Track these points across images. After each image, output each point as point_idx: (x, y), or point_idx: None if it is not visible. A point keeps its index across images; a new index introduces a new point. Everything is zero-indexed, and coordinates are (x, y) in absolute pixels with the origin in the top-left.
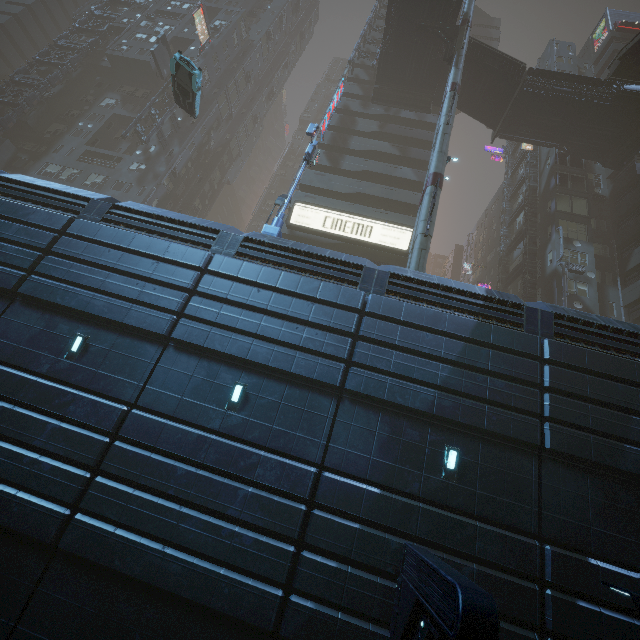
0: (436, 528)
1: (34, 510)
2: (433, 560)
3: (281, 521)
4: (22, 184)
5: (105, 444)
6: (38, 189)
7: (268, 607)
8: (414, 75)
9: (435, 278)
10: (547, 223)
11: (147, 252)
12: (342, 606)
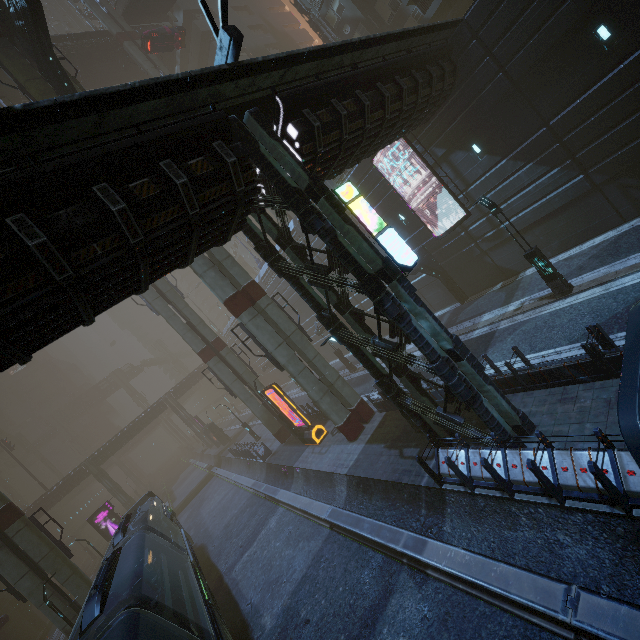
0: None
1: None
2: None
3: None
4: None
5: None
6: None
7: None
8: None
9: None
10: None
11: None
12: None
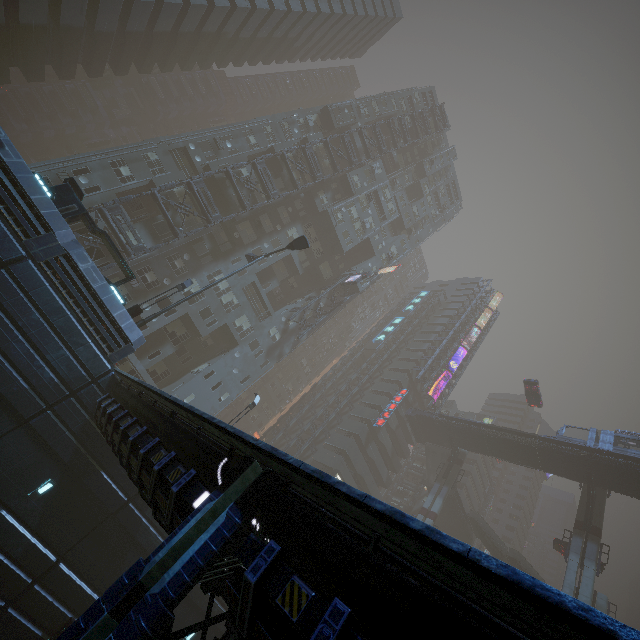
0: None
1: None
2: None
3: None
4: None
5: None
6: None
7: None
8: (430, 432)
9: None
10: None
11: None
12: None
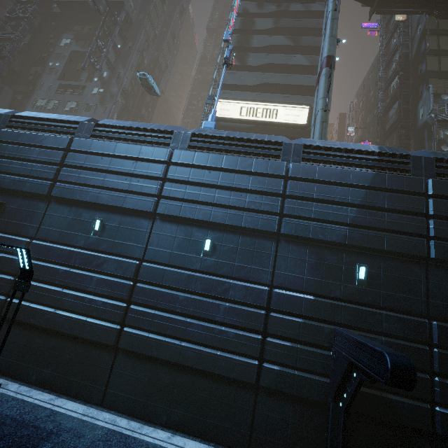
0: (354, 317)
1: (99, 328)
2: (359, 337)
3: (250, 321)
4: (31, 118)
5: (131, 286)
6: (42, 120)
7: (250, 371)
8: None
9: (338, 144)
10: (418, 83)
11: (127, 155)
12: (297, 367)
